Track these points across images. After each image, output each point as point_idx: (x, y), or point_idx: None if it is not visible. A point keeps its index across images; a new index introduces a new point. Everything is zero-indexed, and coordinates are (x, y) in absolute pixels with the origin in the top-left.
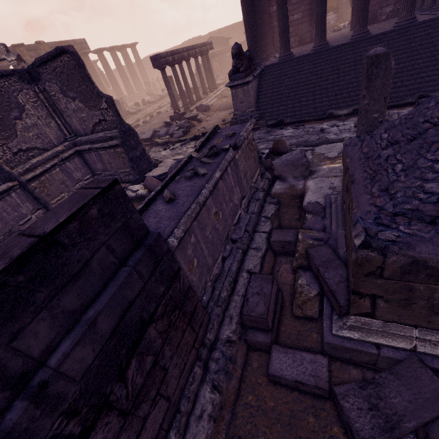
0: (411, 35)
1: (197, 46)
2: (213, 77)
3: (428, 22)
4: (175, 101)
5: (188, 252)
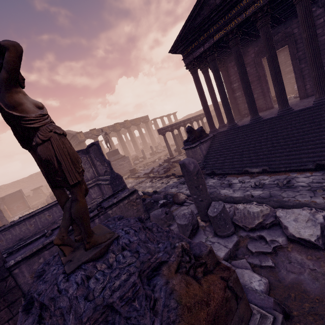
0: (324, 110)
1: (193, 117)
2: (206, 132)
3: None
4: (170, 150)
5: (35, 267)
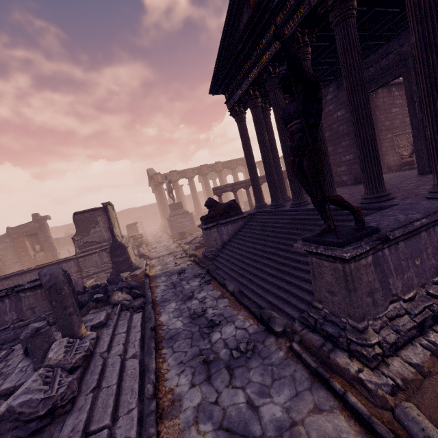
0: None
1: None
2: None
3: (386, 208)
4: None
5: None
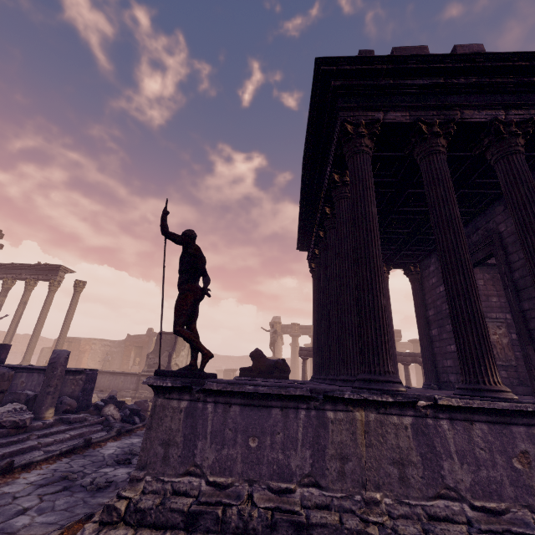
0: None
1: None
2: None
3: None
4: None
5: None
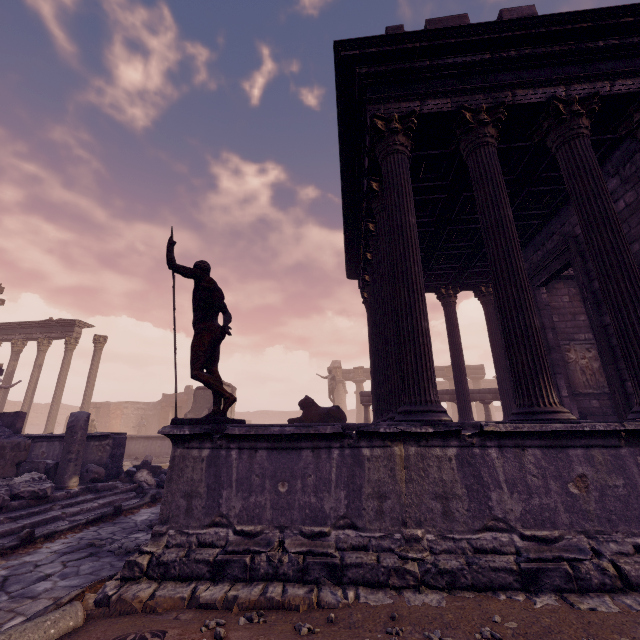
0: None
1: None
2: None
3: None
4: None
5: None
